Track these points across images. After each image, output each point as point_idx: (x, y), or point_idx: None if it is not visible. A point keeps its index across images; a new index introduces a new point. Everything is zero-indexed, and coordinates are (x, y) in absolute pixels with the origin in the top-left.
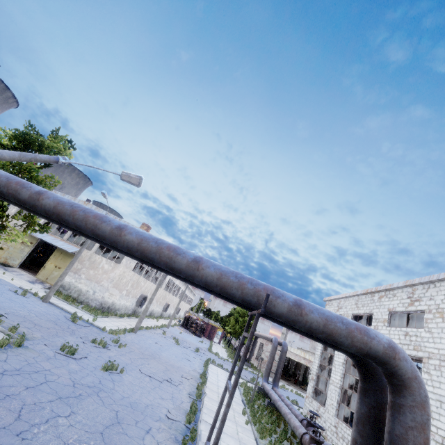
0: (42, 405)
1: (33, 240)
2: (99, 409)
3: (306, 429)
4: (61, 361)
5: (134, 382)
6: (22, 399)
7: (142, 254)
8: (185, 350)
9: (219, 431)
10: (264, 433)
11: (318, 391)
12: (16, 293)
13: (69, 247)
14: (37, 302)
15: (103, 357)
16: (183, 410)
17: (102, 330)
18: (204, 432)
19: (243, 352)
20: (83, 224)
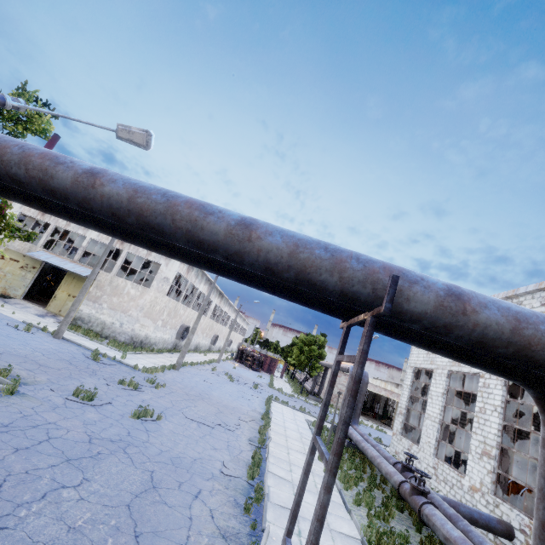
0: (37, 472)
1: (36, 263)
2: (126, 471)
3: (401, 474)
4: (73, 410)
5: (176, 431)
6: (7, 467)
7: (140, 218)
8: (241, 387)
9: (313, 539)
10: (349, 483)
11: (408, 427)
12: (17, 329)
13: (82, 270)
14: (46, 338)
15: (135, 402)
16: (243, 462)
17: (134, 369)
18: (272, 489)
19: (310, 386)
20: (22, 171)
